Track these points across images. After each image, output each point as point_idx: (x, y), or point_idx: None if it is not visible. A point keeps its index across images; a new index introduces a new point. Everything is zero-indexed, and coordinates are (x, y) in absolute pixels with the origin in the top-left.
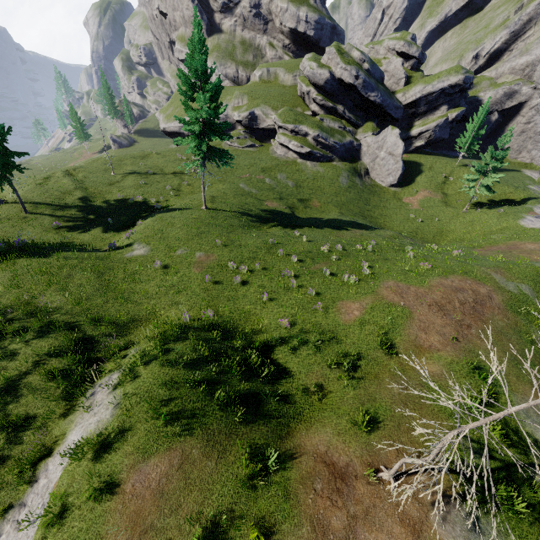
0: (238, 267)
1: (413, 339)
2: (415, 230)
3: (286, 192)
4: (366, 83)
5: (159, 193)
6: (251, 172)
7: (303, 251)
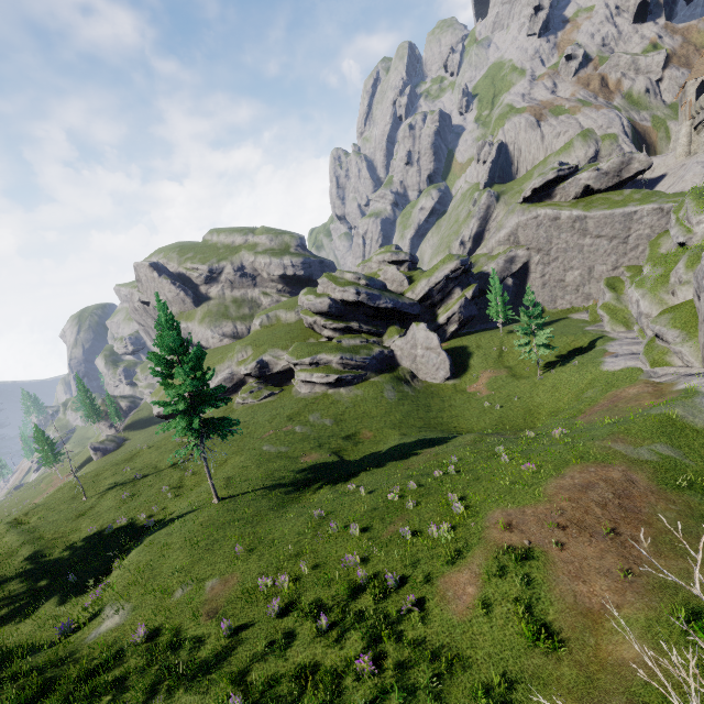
0: (274, 580)
1: (573, 602)
2: (499, 420)
3: (325, 435)
4: (370, 295)
5: (152, 502)
6: (275, 426)
7: (365, 511)
